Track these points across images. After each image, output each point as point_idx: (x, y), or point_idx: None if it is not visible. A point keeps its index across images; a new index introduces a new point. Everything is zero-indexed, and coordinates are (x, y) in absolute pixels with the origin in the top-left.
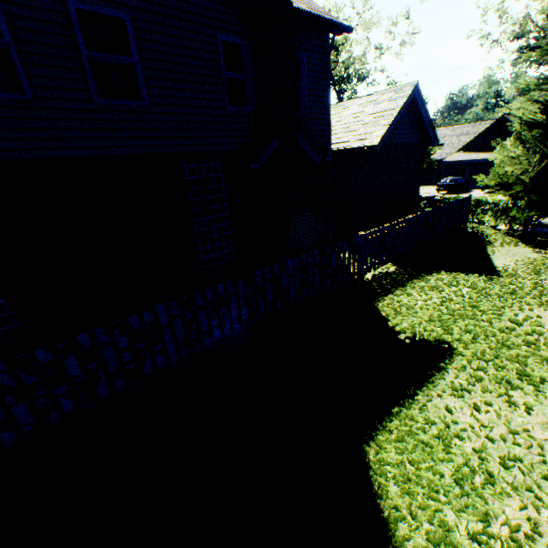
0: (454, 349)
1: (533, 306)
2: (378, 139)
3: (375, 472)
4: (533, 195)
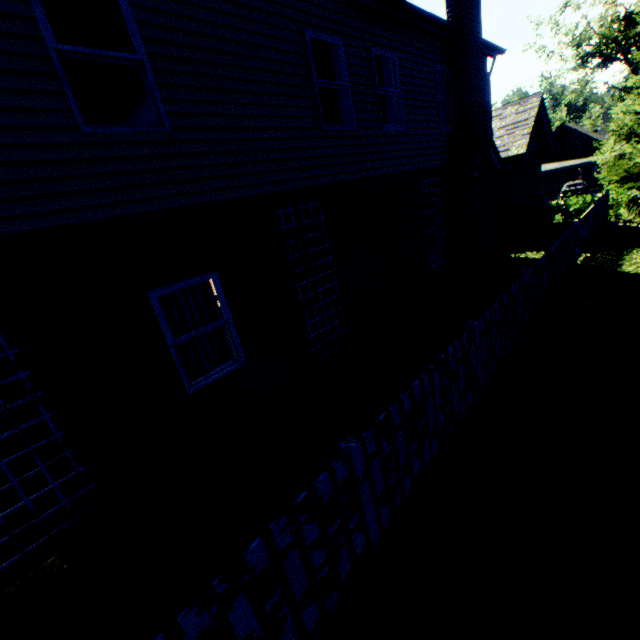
0: None
1: None
2: (523, 148)
3: None
4: None
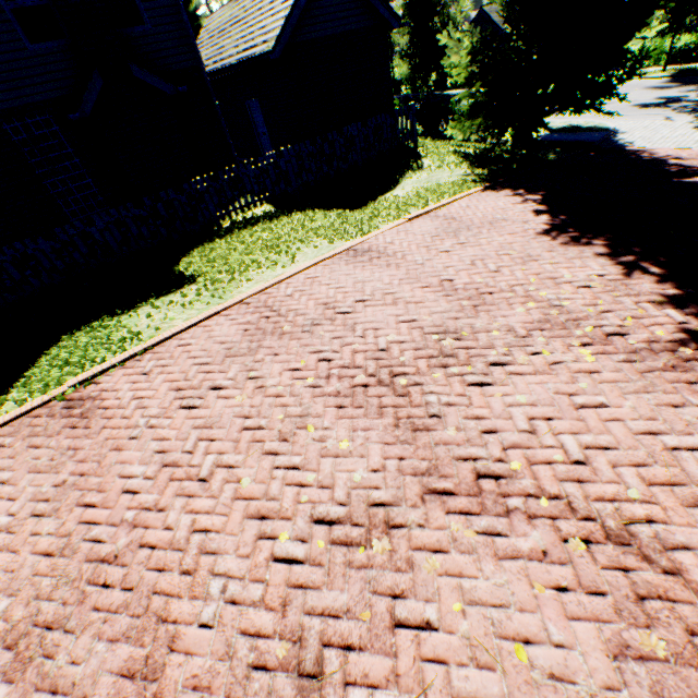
0: (195, 279)
1: (327, 238)
2: (273, 42)
3: (58, 346)
4: (480, 96)
